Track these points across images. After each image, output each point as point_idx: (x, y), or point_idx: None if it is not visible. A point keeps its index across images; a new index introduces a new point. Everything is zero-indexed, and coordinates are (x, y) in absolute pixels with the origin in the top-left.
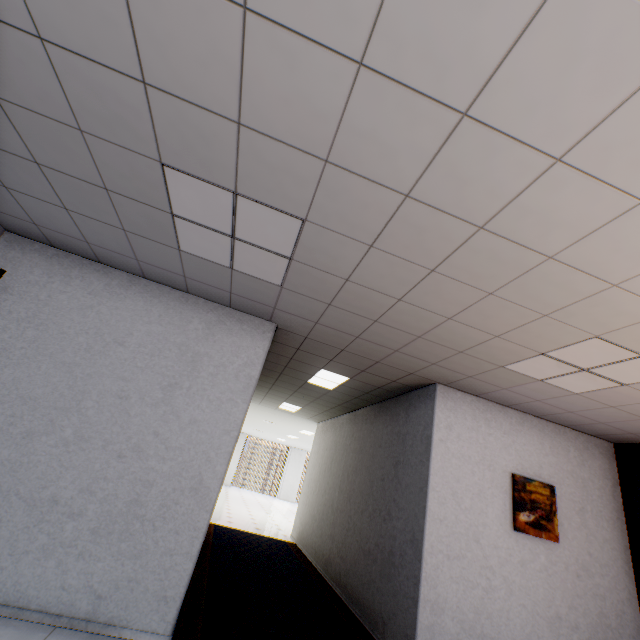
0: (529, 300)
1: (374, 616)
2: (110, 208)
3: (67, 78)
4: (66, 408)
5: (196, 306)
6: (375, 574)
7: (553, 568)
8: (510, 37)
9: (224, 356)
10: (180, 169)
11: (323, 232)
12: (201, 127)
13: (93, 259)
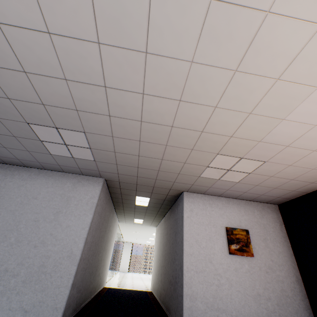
0: (181, 144)
1: (172, 312)
2: (19, 143)
3: None
4: (12, 229)
5: (68, 177)
6: (172, 291)
7: (253, 270)
8: (99, 64)
9: (81, 196)
10: (34, 123)
11: (93, 135)
12: (33, 108)
13: (23, 166)
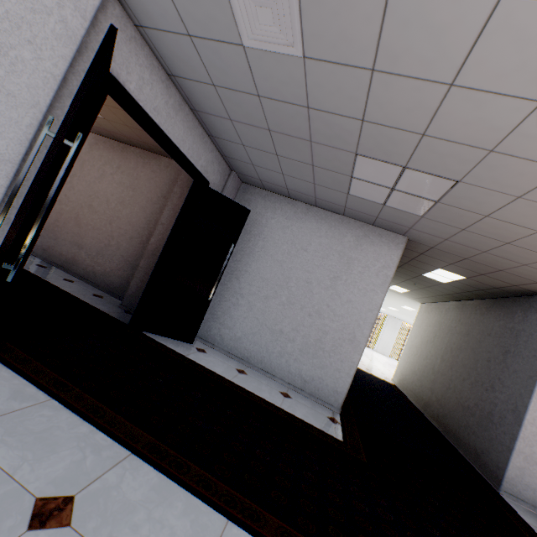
0: None
1: (468, 447)
2: (310, 174)
3: (314, 121)
4: (281, 286)
5: (348, 225)
6: (472, 423)
7: None
8: None
9: (368, 260)
10: (368, 156)
11: (473, 188)
12: (393, 137)
13: (286, 196)
